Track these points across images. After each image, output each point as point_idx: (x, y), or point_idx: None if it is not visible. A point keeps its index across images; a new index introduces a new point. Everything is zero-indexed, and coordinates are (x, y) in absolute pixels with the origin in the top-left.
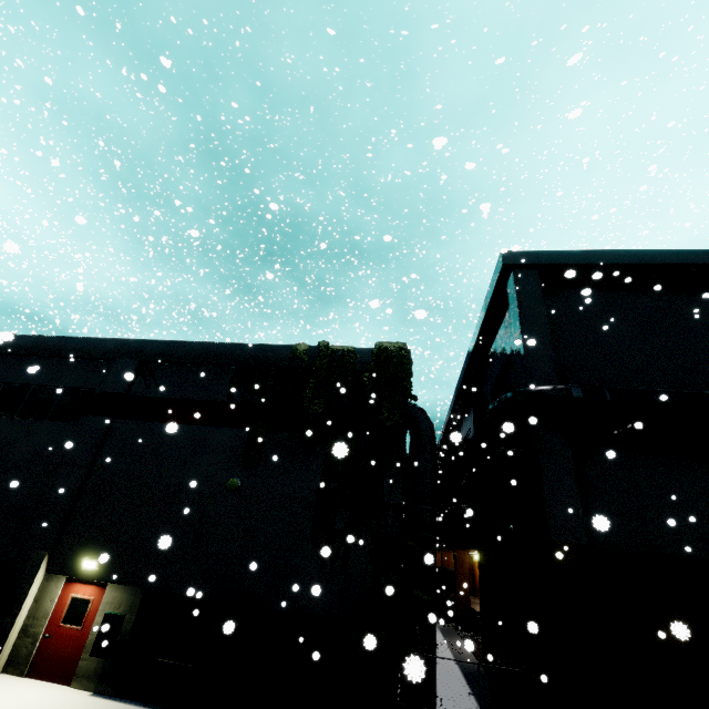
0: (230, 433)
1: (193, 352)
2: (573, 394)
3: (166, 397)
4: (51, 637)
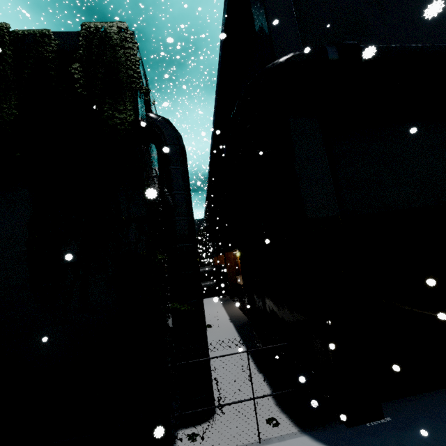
0: None
1: None
2: (328, 52)
3: None
4: None
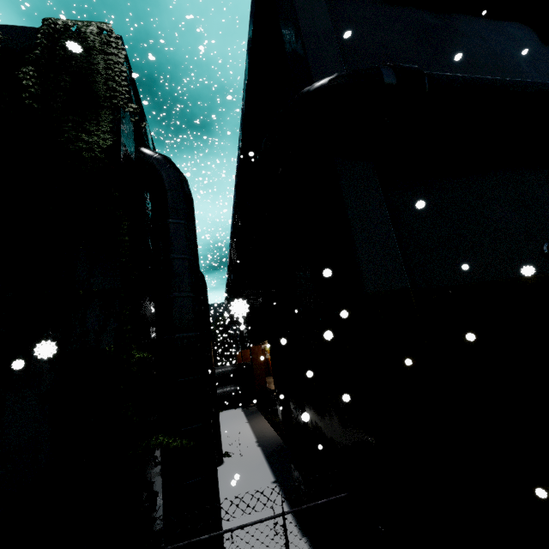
0: None
1: None
2: (383, 73)
3: None
4: None
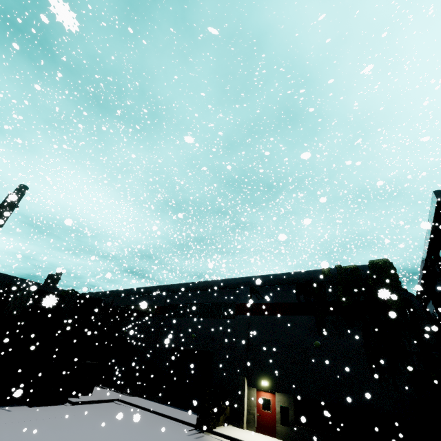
0: (305, 318)
1: (273, 280)
2: None
3: (268, 302)
4: (260, 415)
